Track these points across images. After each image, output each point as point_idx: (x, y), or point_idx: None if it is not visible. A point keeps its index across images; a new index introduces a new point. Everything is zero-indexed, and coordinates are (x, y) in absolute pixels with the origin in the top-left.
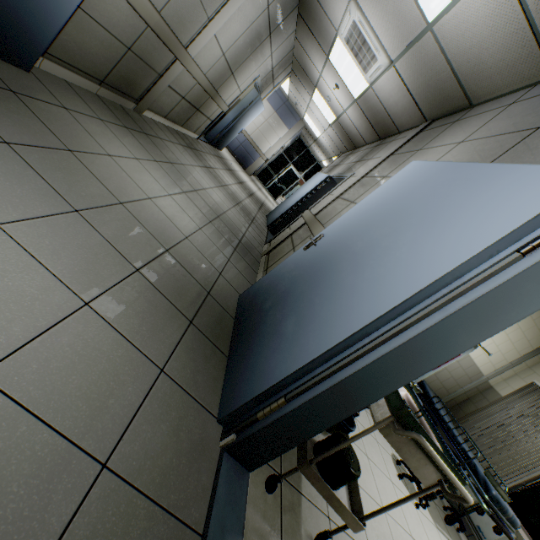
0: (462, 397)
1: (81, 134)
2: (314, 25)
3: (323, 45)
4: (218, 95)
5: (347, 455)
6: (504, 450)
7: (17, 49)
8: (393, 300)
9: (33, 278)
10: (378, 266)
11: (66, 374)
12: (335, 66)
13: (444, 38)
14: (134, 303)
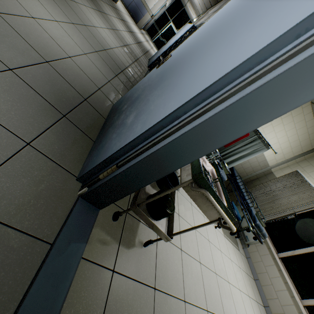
0: (254, 177)
1: None
2: None
3: None
4: None
5: (166, 202)
6: (269, 204)
7: None
8: (201, 87)
9: None
10: (199, 65)
11: None
12: None
13: None
14: (3, 93)
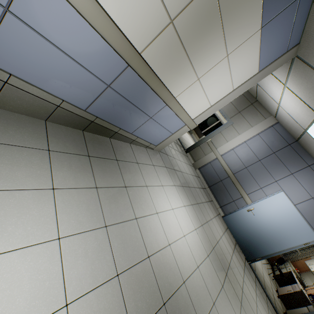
0: None
1: None
2: None
3: None
4: None
5: None
6: None
7: None
8: None
9: None
10: None
11: None
12: None
13: None
14: None
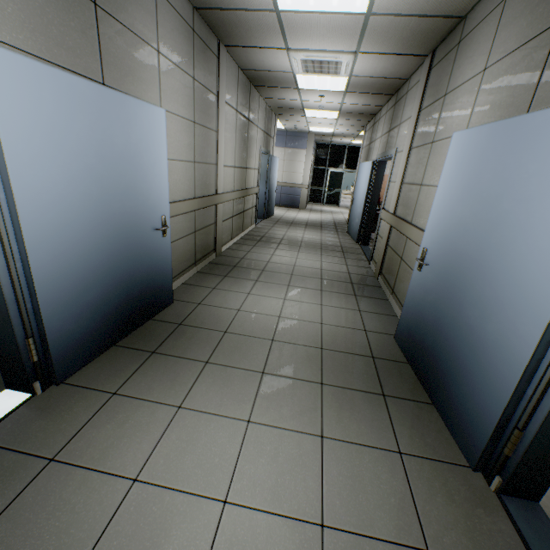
0: None
1: (218, 313)
2: (271, 83)
3: (288, 86)
4: (248, 189)
5: None
6: None
7: (164, 298)
8: (549, 303)
9: (288, 442)
10: (506, 268)
11: (354, 496)
12: (308, 88)
13: (388, 9)
14: (341, 412)
